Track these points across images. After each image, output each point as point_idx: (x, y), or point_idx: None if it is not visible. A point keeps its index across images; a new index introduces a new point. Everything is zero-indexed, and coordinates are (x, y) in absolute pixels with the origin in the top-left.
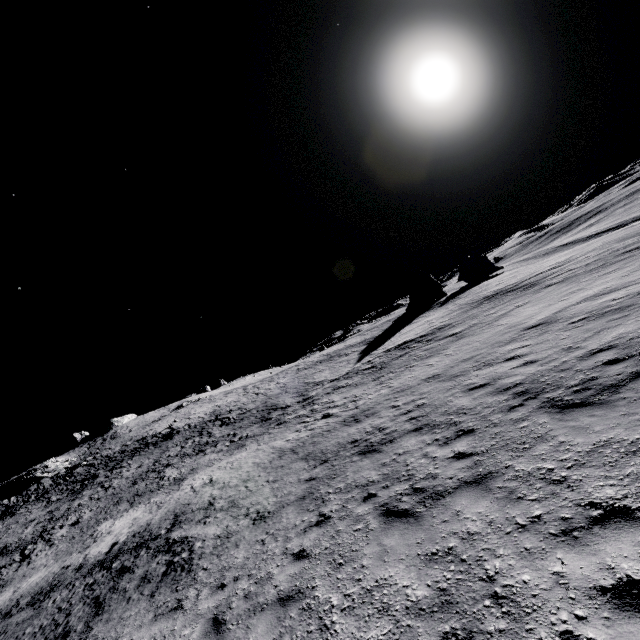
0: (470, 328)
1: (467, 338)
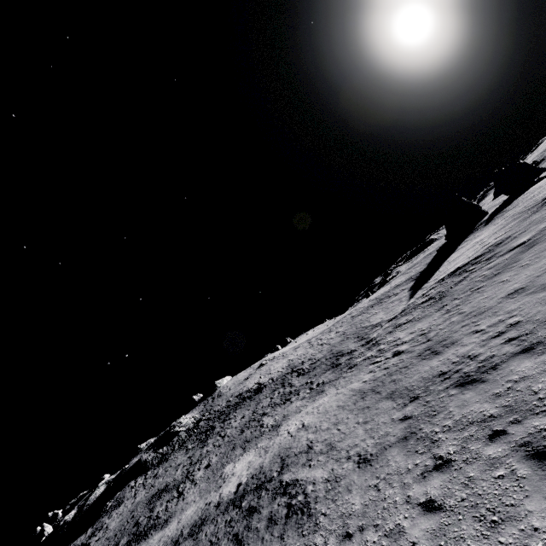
0: (541, 233)
1: (543, 243)
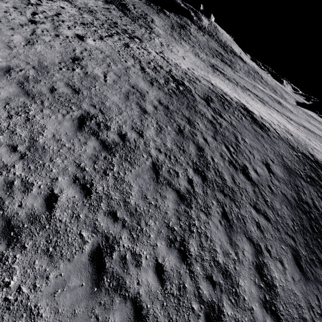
0: None
1: None
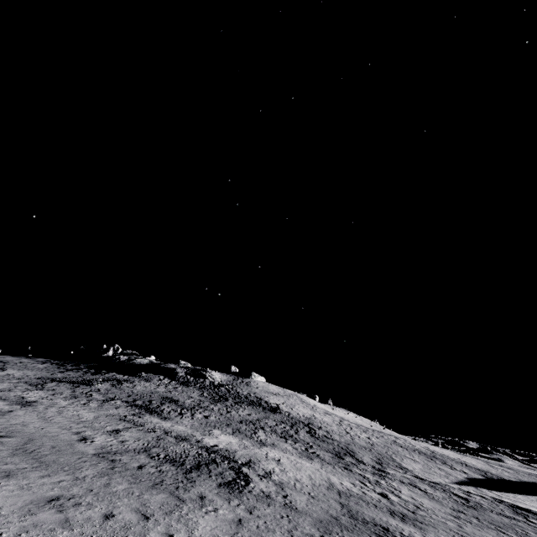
0: None
1: None
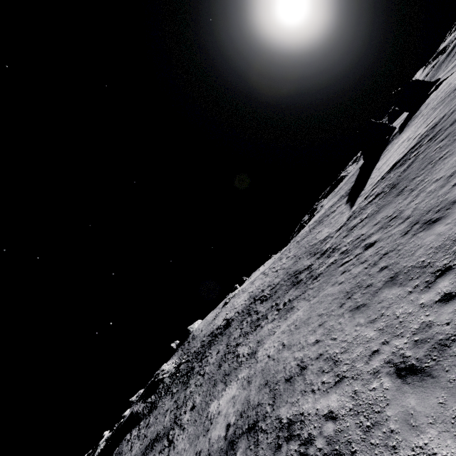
0: None
1: None
